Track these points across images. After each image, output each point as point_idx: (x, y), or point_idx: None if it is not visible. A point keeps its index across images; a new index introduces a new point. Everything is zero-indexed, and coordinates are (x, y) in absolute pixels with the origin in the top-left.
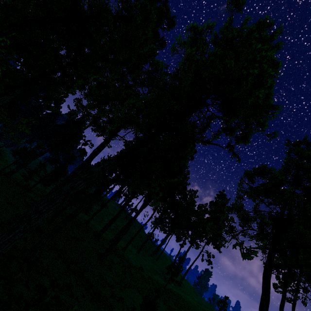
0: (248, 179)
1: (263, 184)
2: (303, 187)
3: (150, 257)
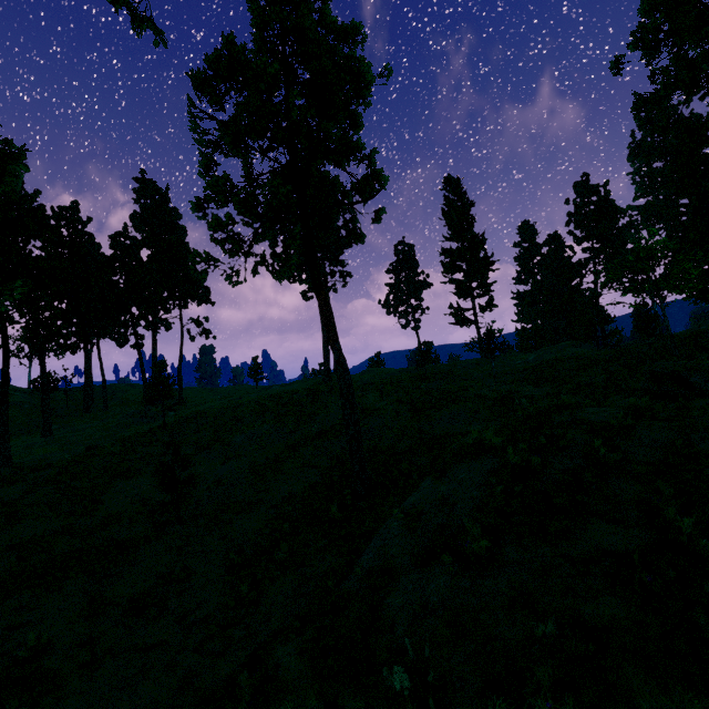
0: (209, 100)
1: (246, 103)
2: (303, 86)
3: (87, 416)
